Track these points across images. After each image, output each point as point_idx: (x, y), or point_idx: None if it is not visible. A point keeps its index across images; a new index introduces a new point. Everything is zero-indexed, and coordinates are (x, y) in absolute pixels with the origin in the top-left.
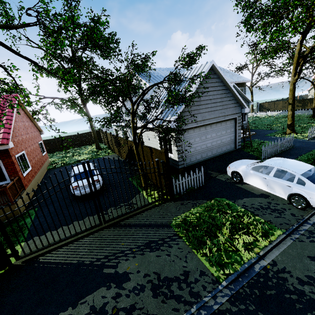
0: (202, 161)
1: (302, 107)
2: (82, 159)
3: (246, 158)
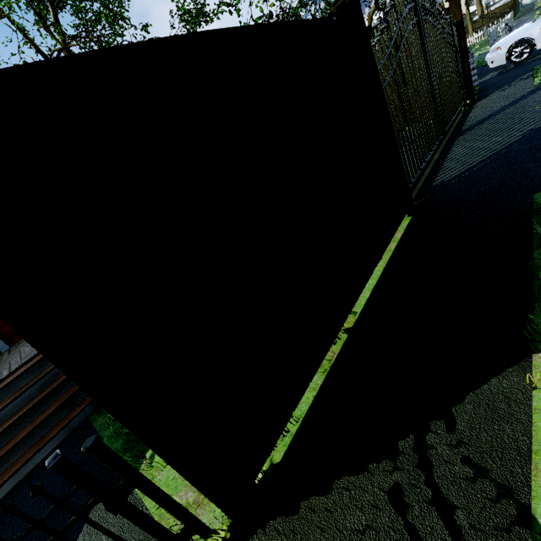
0: None
1: None
2: None
3: None
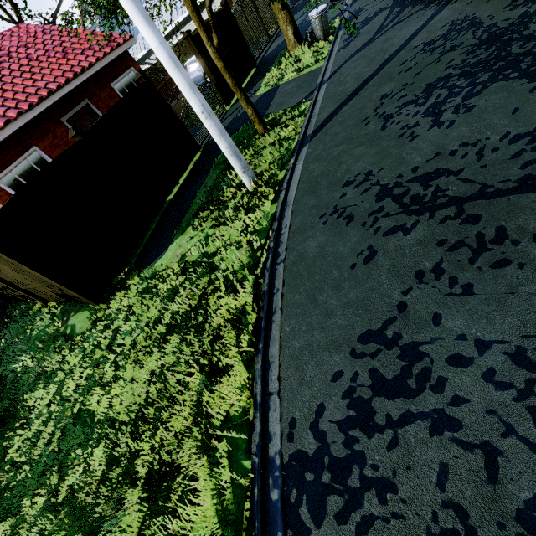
0: None
1: None
2: None
3: None
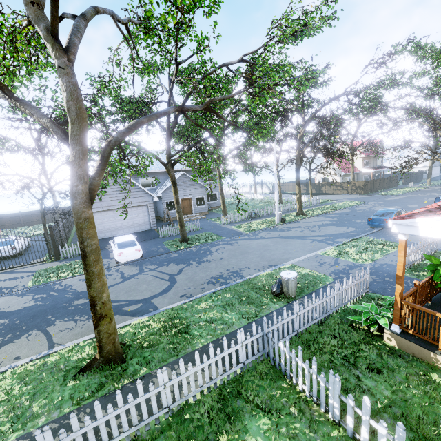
0: (109, 237)
1: (307, 191)
2: (35, 235)
3: (149, 237)
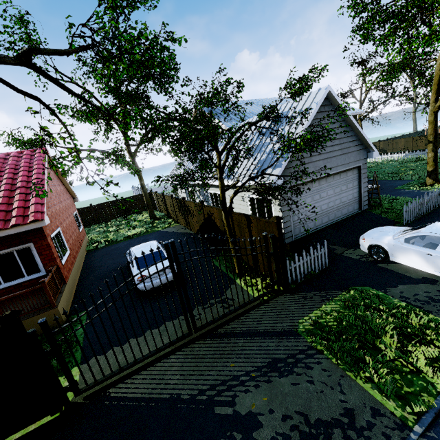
0: (316, 231)
1: None
2: (133, 234)
3: (380, 224)
